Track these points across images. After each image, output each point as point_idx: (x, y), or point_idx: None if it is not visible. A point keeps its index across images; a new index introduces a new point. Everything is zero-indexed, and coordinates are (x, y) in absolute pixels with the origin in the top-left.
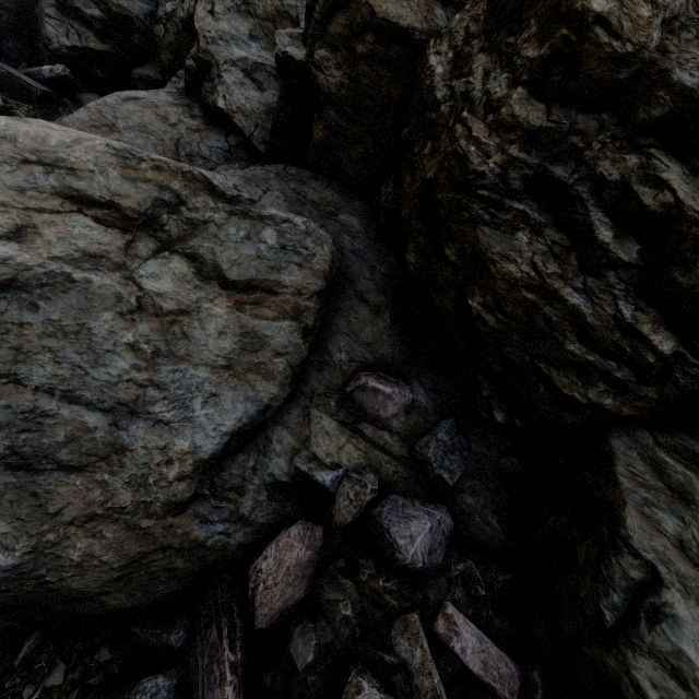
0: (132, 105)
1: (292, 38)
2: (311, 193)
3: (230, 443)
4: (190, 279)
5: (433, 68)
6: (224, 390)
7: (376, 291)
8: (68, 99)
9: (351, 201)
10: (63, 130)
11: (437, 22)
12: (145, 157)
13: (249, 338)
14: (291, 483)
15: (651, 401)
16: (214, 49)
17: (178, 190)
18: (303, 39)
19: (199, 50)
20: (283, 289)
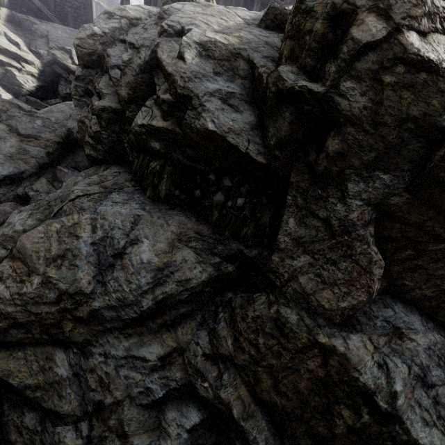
0: (63, 105)
1: None
2: None
3: (5, 180)
4: (6, 131)
5: None
6: (7, 163)
7: None
8: None
9: None
10: None
11: None
12: (0, 99)
13: (22, 150)
14: (22, 195)
15: (104, 152)
16: None
17: (8, 107)
18: None
19: None
20: (41, 139)
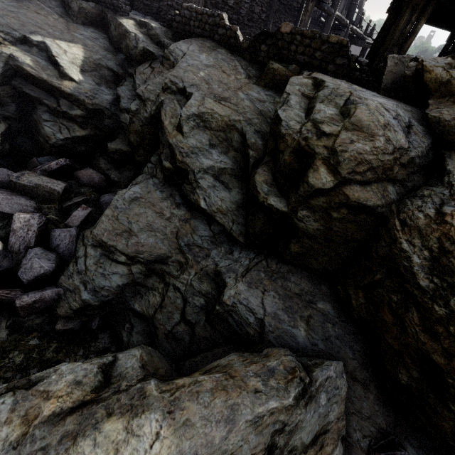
0: (137, 208)
1: (268, 185)
2: (293, 287)
3: None
4: None
5: (408, 253)
6: None
7: (359, 367)
8: (71, 181)
9: (319, 287)
10: (210, 412)
11: (390, 196)
12: (265, 412)
13: None
14: None
15: None
16: (188, 161)
17: (283, 419)
18: (276, 186)
19: (175, 159)
20: (331, 424)
